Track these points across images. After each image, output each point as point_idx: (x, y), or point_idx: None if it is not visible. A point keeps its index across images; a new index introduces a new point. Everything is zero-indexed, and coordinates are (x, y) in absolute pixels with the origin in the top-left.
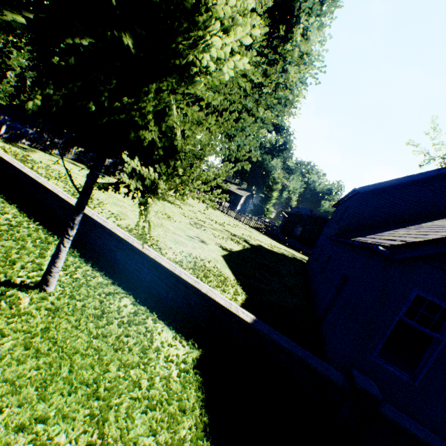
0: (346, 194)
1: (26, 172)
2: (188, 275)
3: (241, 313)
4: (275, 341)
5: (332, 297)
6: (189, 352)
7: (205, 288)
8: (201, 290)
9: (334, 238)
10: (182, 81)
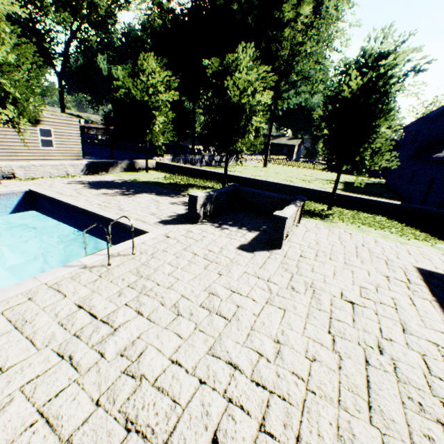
0: (415, 120)
1: (259, 179)
2: (364, 196)
3: (394, 202)
4: (412, 207)
5: (426, 193)
6: (382, 218)
7: (374, 199)
8: (373, 200)
9: (417, 158)
10: (372, 133)
